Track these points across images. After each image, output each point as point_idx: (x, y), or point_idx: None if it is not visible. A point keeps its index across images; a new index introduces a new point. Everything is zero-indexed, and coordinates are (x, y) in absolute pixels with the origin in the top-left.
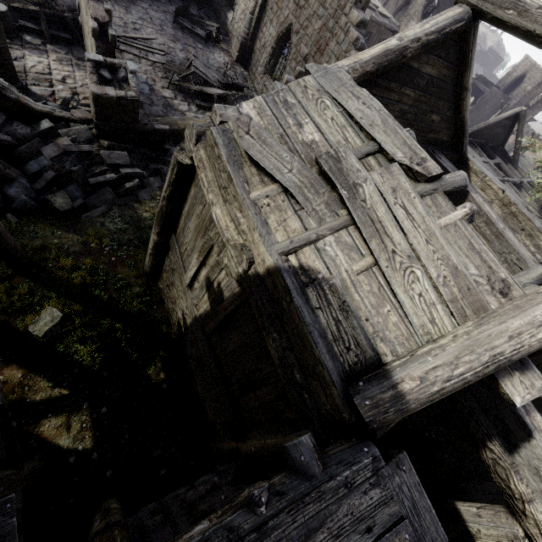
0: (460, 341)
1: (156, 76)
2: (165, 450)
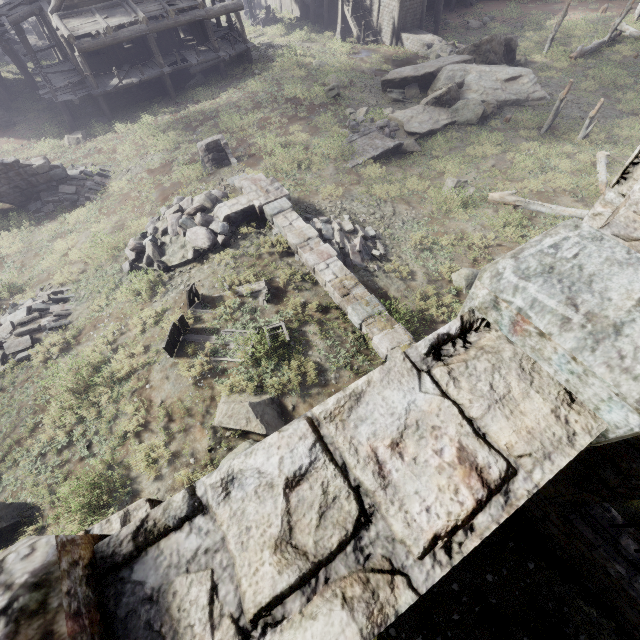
0: None
1: None
2: None
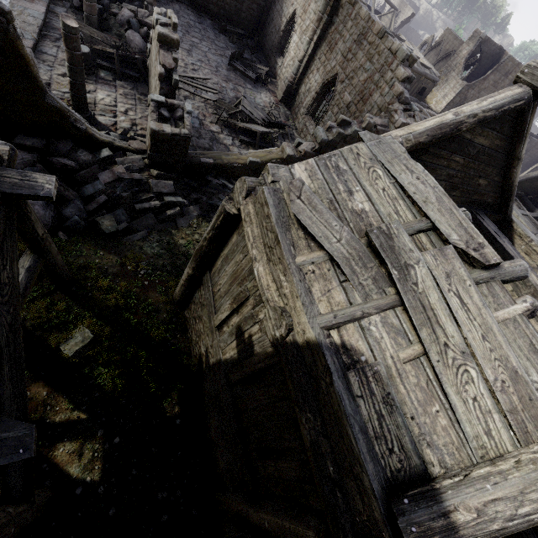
0: (525, 471)
1: (206, 112)
2: (170, 494)
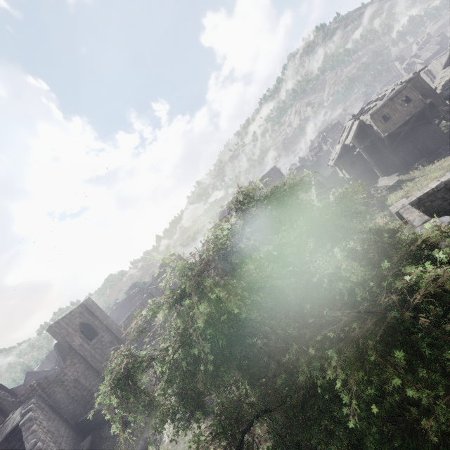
0: None
1: None
2: None
